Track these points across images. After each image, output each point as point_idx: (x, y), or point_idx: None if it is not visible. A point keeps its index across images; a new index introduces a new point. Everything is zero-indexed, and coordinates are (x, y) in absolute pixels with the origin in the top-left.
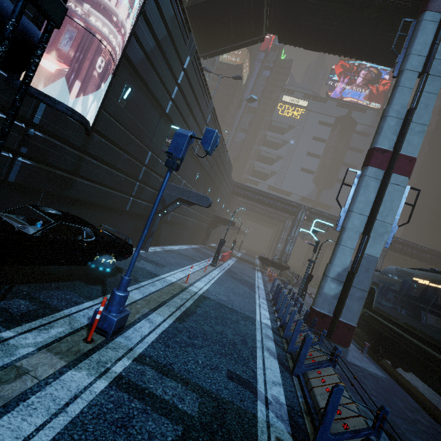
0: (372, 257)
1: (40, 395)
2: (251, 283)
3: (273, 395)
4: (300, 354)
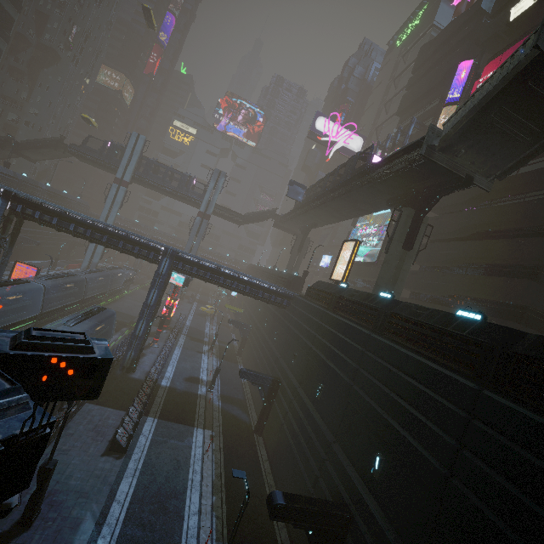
0: (95, 263)
1: None
2: None
3: None
4: None
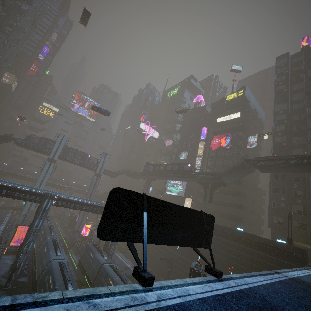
0: (31, 210)
1: None
2: (2, 220)
3: None
4: (5, 231)
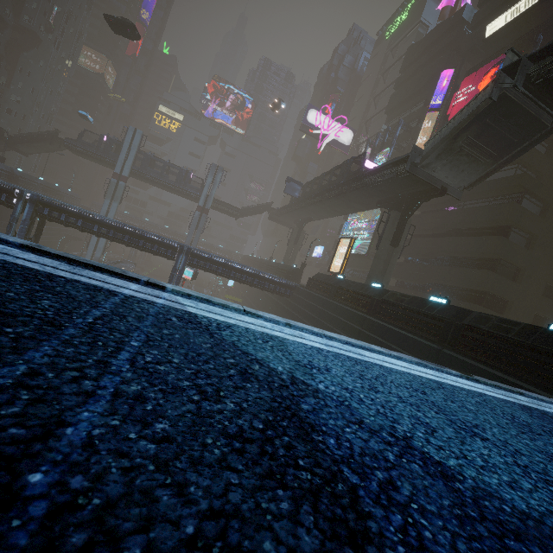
0: (97, 258)
1: None
2: None
3: None
4: None
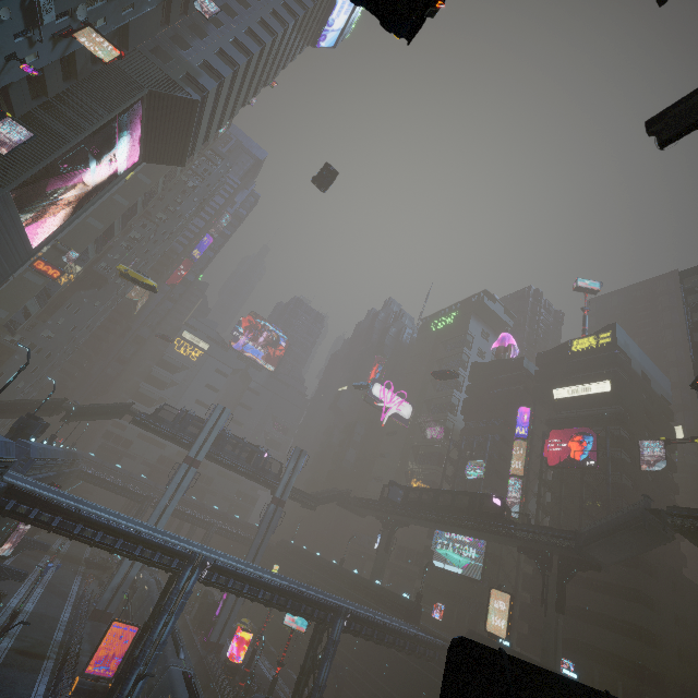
0: (131, 577)
1: (4, 641)
2: (67, 593)
3: (58, 639)
4: (73, 627)
